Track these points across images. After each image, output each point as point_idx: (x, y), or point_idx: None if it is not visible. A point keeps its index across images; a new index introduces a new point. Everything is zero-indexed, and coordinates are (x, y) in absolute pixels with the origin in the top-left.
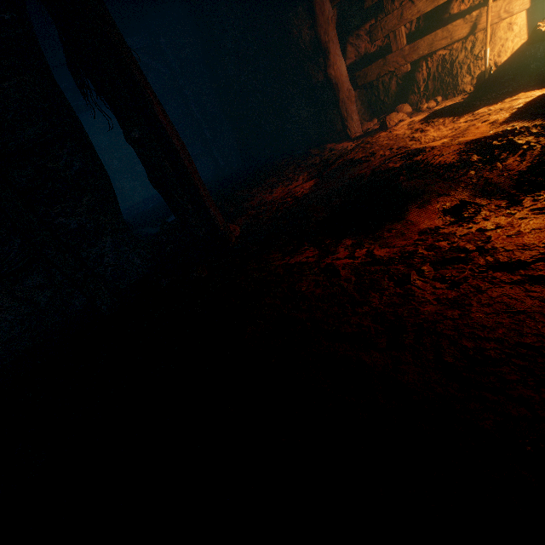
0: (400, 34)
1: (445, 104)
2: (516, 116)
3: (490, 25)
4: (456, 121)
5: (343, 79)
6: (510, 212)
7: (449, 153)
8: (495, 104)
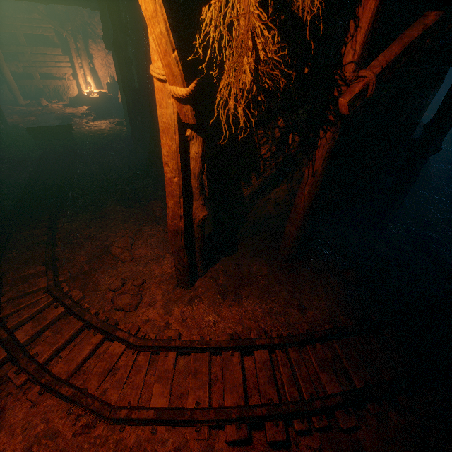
0: (37, 75)
1: (63, 103)
2: (87, 110)
3: (68, 85)
4: (73, 109)
5: (13, 81)
6: (94, 123)
7: (79, 114)
8: (80, 107)
